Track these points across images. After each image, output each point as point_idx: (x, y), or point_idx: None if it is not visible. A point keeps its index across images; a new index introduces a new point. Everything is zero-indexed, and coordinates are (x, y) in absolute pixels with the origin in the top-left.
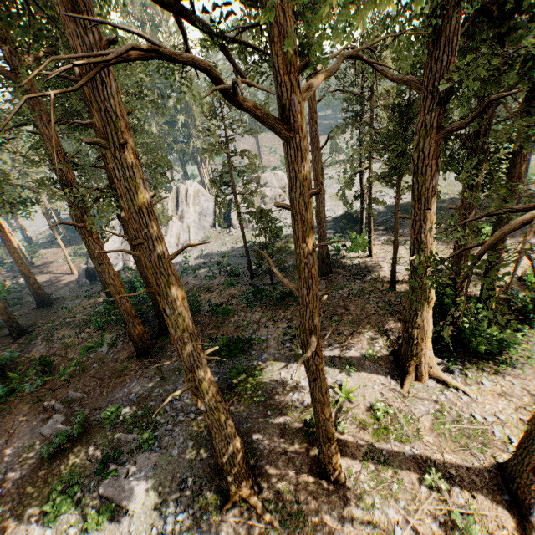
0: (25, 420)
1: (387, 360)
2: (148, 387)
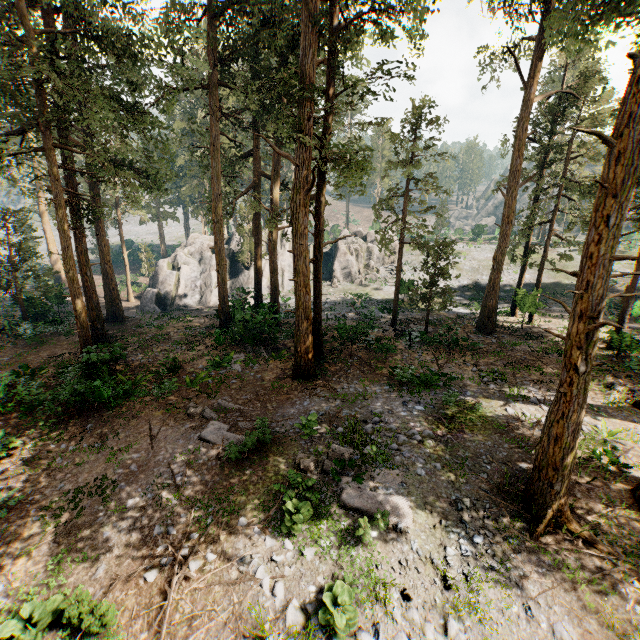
0: (165, 425)
1: (632, 411)
2: (330, 407)
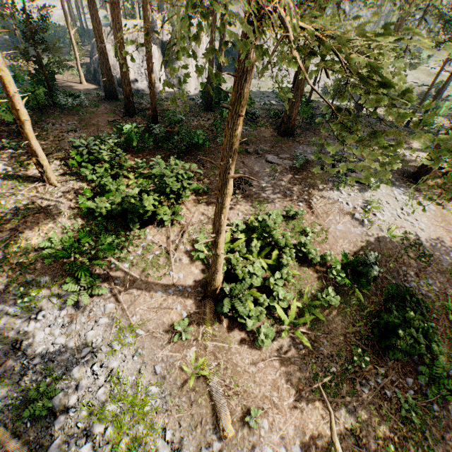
0: (241, 157)
1: None
2: (314, 149)
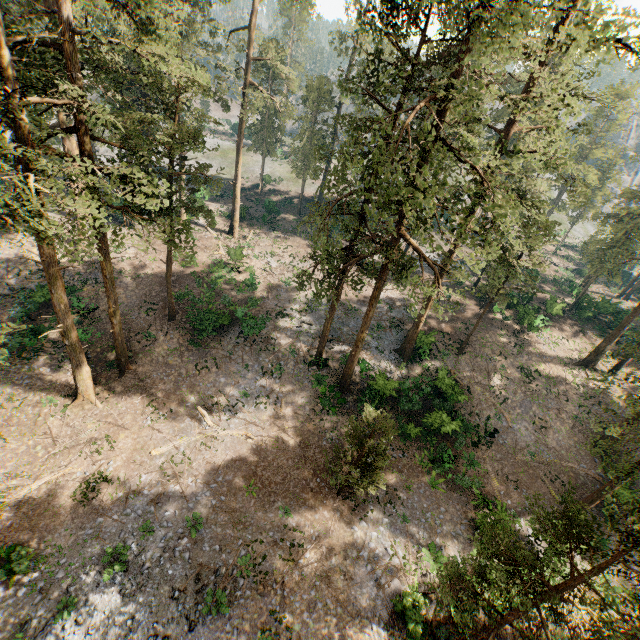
0: None
1: None
2: None
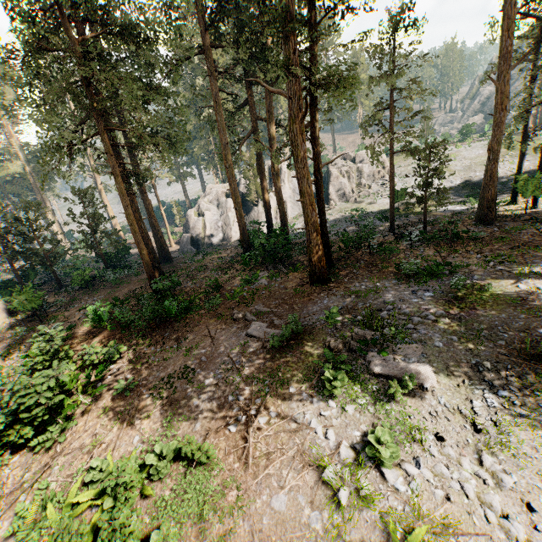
0: (219, 329)
1: None
2: (347, 302)
